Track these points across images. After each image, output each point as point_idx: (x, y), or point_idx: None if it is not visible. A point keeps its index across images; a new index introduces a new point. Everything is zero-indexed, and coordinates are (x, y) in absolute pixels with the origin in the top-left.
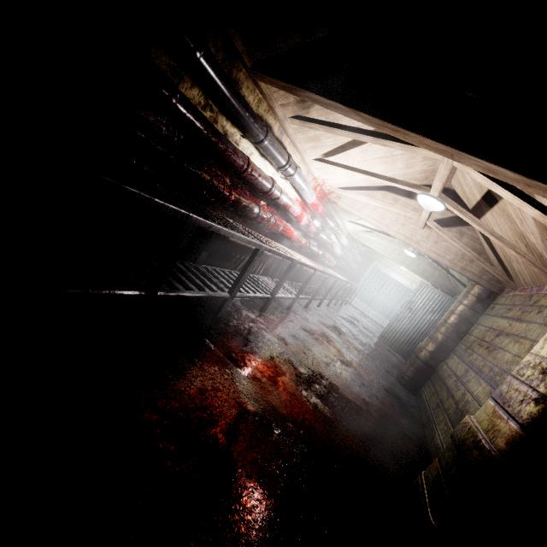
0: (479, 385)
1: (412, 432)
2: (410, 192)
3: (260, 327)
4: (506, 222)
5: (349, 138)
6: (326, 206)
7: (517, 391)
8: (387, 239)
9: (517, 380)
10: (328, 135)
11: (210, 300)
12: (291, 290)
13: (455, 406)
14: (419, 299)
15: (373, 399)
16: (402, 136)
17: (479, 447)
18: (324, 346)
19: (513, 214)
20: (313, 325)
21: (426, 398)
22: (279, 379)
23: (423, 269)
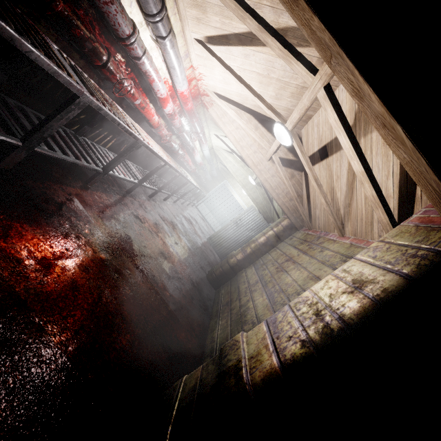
0: (261, 296)
1: (199, 324)
2: (270, 126)
3: (72, 199)
4: (326, 176)
5: (236, 28)
6: (198, 108)
7: (289, 325)
8: (240, 164)
9: (292, 313)
10: (216, 9)
11: (1, 144)
12: (138, 175)
13: (238, 308)
14: (246, 218)
15: (176, 292)
16: (290, 4)
17: (238, 376)
18: (150, 236)
19: (334, 171)
20: (149, 214)
21: (222, 295)
22: (61, 263)
23: (257, 196)
